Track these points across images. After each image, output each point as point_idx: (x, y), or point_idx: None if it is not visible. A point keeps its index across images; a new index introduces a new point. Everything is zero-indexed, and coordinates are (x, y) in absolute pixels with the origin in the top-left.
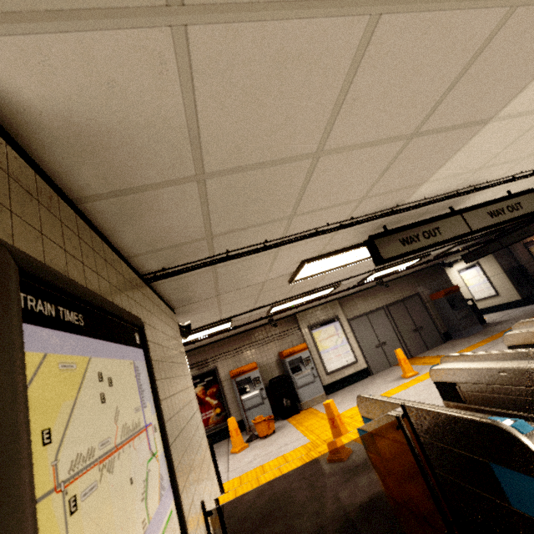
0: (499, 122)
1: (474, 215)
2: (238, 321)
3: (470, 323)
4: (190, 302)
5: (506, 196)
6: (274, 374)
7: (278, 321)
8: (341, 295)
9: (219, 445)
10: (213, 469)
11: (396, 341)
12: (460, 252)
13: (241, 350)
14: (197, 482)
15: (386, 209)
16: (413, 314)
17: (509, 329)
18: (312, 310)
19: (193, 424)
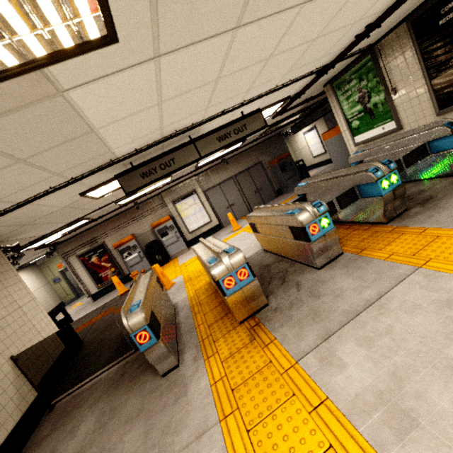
0: (108, 126)
1: (205, 142)
2: (96, 215)
3: (294, 181)
4: (2, 235)
5: (235, 120)
6: (150, 239)
7: (147, 200)
8: (196, 173)
9: (117, 290)
10: (53, 327)
11: (242, 202)
12: (292, 123)
13: (121, 226)
14: (8, 348)
15: (101, 165)
16: (255, 179)
17: None
18: (174, 188)
19: (16, 315)
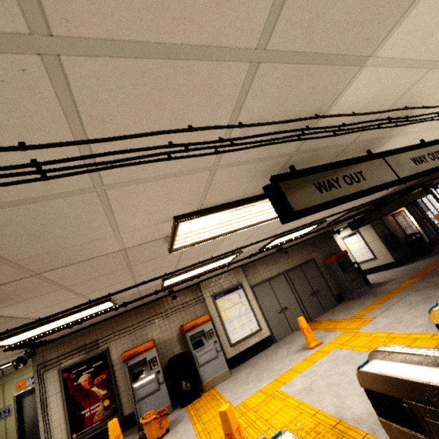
0: None
1: (397, 160)
2: (124, 298)
3: (359, 285)
4: None
5: (424, 143)
6: (175, 350)
7: (181, 291)
8: (244, 262)
9: None
10: None
11: (296, 305)
12: (346, 221)
13: (139, 325)
14: None
15: (300, 117)
16: (310, 278)
17: (394, 290)
18: (216, 278)
19: None
